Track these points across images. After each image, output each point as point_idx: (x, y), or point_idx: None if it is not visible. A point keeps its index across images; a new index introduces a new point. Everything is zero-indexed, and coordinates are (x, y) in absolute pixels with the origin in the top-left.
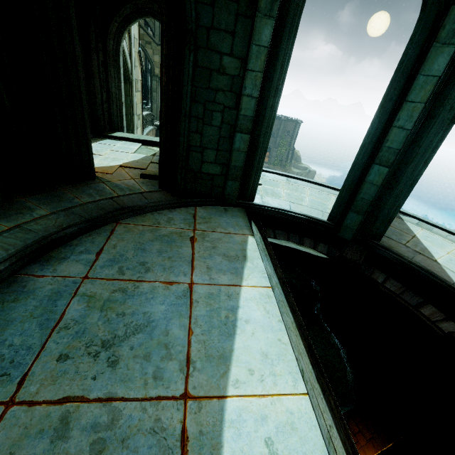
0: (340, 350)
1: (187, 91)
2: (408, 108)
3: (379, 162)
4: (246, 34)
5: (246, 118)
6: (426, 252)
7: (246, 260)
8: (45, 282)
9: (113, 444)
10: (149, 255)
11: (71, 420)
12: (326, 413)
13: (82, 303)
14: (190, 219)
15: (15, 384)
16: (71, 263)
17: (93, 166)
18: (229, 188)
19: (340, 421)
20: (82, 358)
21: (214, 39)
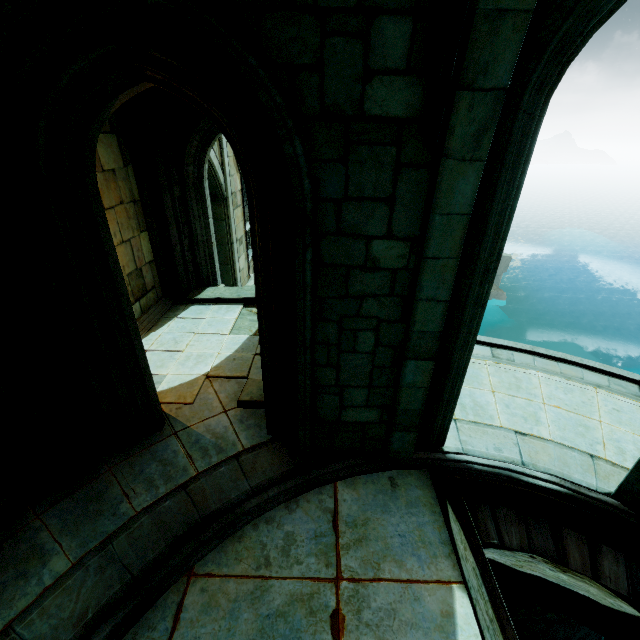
0: None
1: (304, 308)
2: None
3: None
4: (418, 196)
5: (425, 335)
6: None
7: None
8: None
9: None
10: None
11: None
12: None
13: None
14: (328, 533)
15: None
16: None
17: (158, 410)
18: (397, 441)
19: None
20: None
21: (351, 216)
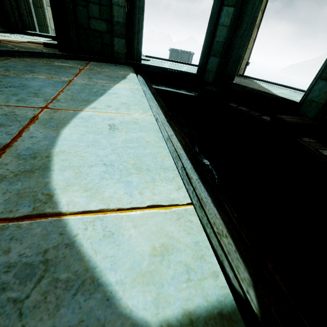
0: (208, 164)
1: None
2: None
3: (227, 3)
4: None
5: None
6: (266, 89)
7: (124, 79)
8: None
9: None
10: (38, 69)
11: None
12: (170, 131)
13: None
14: (83, 64)
15: None
16: None
17: None
18: (117, 45)
19: (180, 134)
20: None
21: None
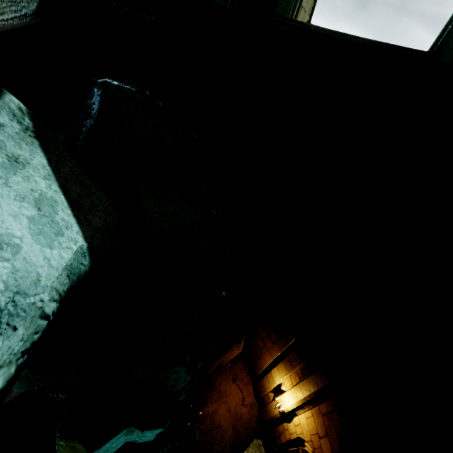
0: (212, 210)
1: None
2: None
3: None
4: None
5: None
6: None
7: None
8: None
9: None
10: None
11: None
12: None
13: None
14: None
15: None
16: None
17: None
18: None
19: None
20: None
21: None
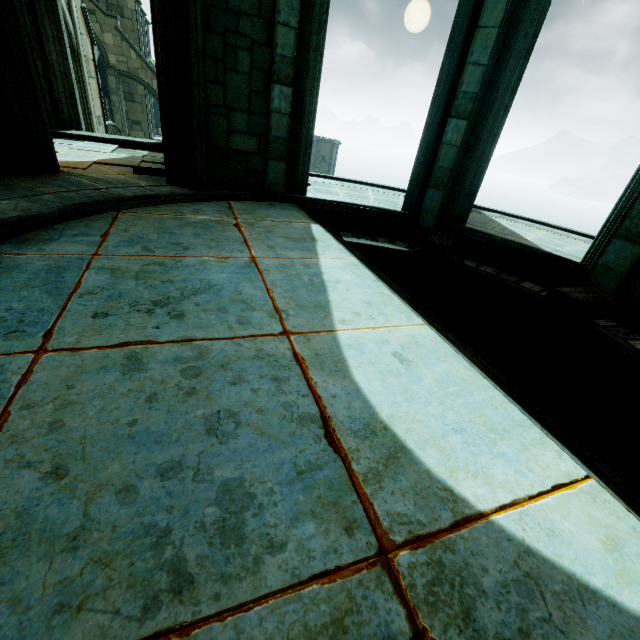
0: None
1: (196, 11)
2: (481, 36)
3: (456, 114)
4: None
5: (284, 60)
6: (515, 234)
7: (316, 241)
8: (32, 259)
9: (211, 369)
10: (182, 237)
11: (142, 358)
12: (448, 344)
13: (104, 275)
14: (226, 210)
15: (39, 338)
16: (64, 244)
17: (53, 149)
18: (272, 172)
19: (464, 348)
20: (129, 315)
21: None
